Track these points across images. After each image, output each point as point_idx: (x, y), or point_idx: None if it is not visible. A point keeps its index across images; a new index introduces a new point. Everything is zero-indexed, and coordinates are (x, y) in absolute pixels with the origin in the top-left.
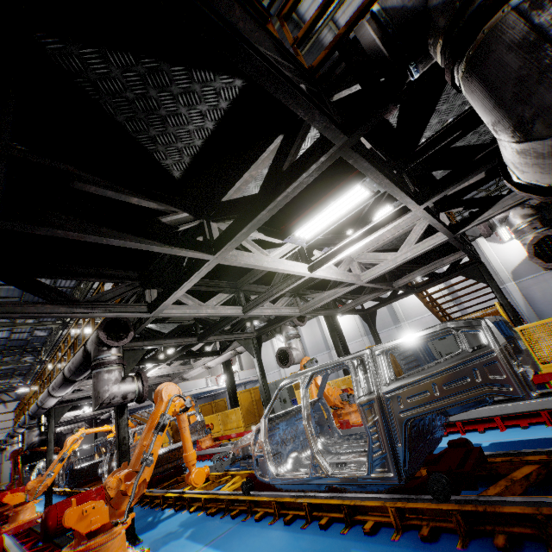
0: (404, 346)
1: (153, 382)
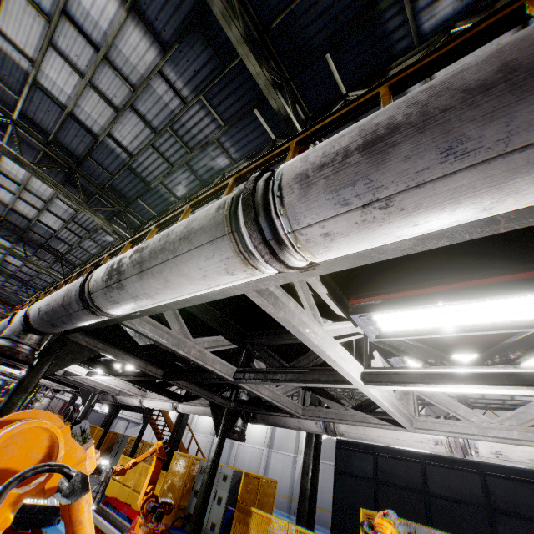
0: None
1: (7, 379)
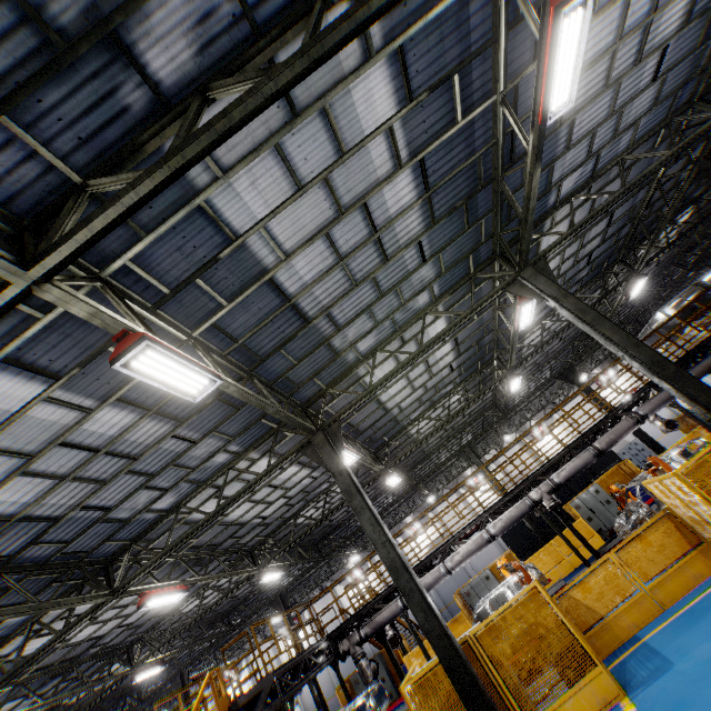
0: (355, 707)
1: None
